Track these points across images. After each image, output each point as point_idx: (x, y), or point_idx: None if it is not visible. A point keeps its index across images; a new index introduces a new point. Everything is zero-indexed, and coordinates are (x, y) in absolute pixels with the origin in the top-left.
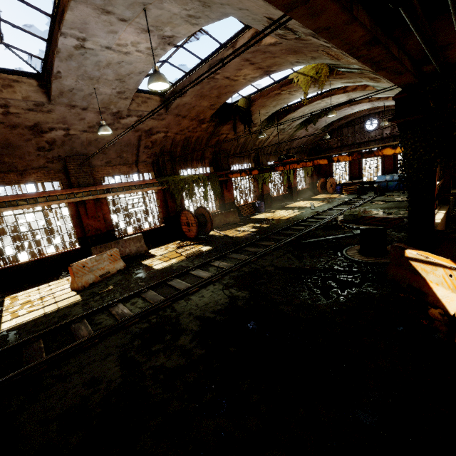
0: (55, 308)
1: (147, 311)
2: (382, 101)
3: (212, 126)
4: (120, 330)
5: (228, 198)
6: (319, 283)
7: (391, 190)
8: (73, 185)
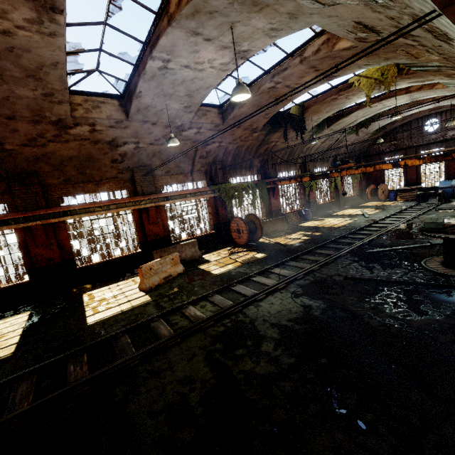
0: (130, 307)
1: (220, 314)
2: (449, 99)
3: (263, 134)
4: (198, 332)
5: (275, 205)
6: (403, 296)
7: None
8: (138, 193)
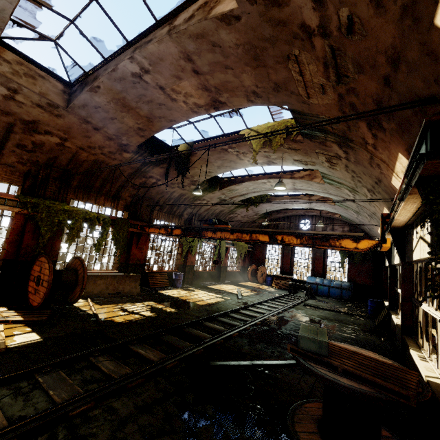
0: None
1: None
2: (320, 203)
3: (139, 161)
4: None
5: (136, 257)
6: None
7: (321, 295)
8: None
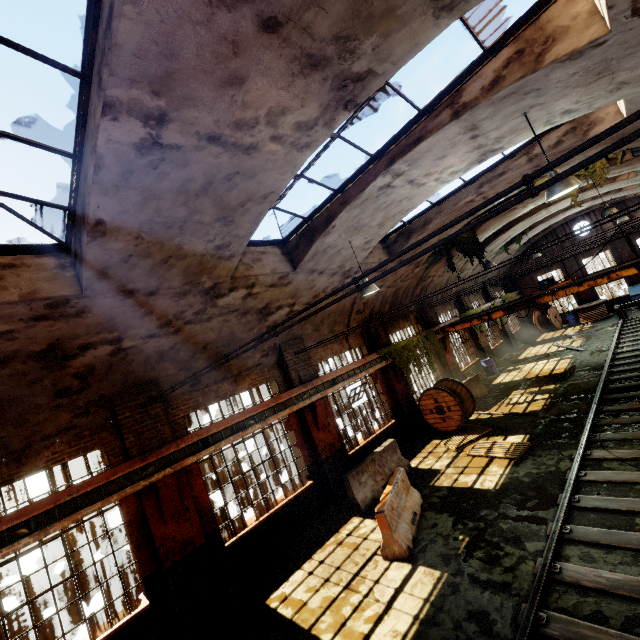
0: (423, 603)
1: None
2: (611, 195)
3: (423, 269)
4: None
5: (450, 362)
6: None
7: None
8: (294, 383)
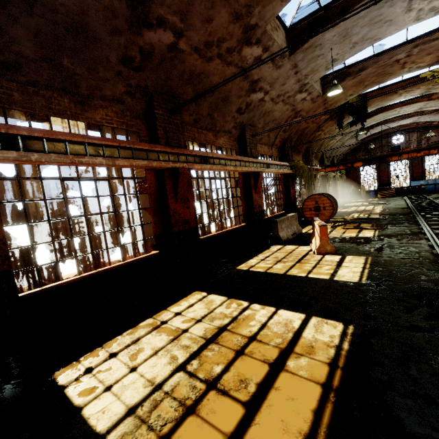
0: (364, 264)
1: None
2: (432, 115)
3: (324, 119)
4: None
5: (314, 192)
6: None
7: (427, 193)
8: (248, 155)
